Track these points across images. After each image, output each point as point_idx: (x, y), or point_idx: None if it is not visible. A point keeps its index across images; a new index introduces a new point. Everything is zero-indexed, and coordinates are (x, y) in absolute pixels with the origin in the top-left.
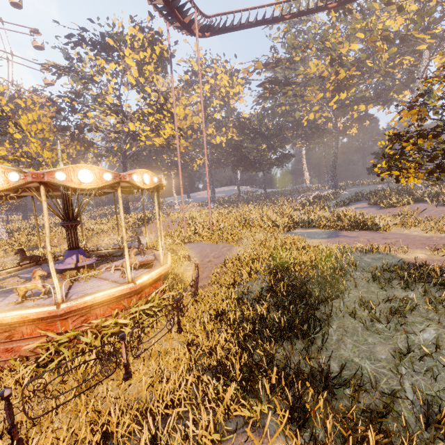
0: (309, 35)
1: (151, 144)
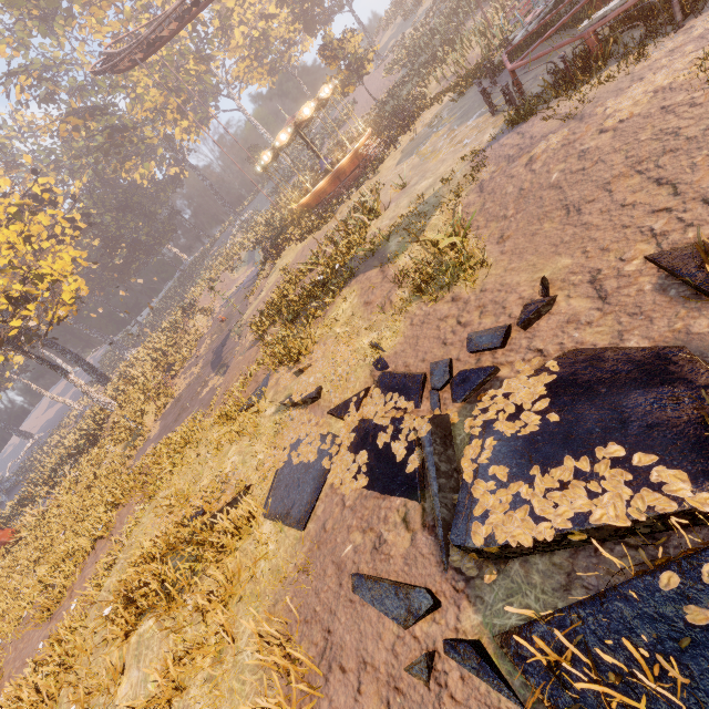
0: (70, 81)
1: None
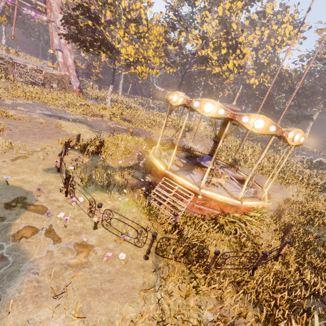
0: None
1: (209, 70)
